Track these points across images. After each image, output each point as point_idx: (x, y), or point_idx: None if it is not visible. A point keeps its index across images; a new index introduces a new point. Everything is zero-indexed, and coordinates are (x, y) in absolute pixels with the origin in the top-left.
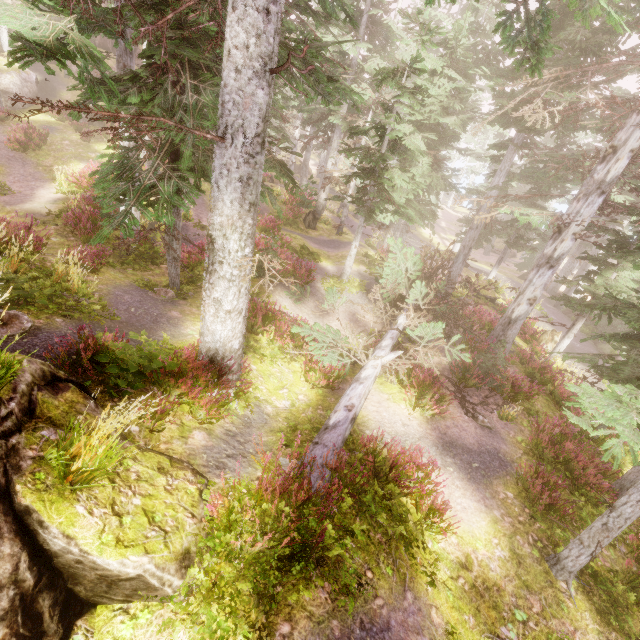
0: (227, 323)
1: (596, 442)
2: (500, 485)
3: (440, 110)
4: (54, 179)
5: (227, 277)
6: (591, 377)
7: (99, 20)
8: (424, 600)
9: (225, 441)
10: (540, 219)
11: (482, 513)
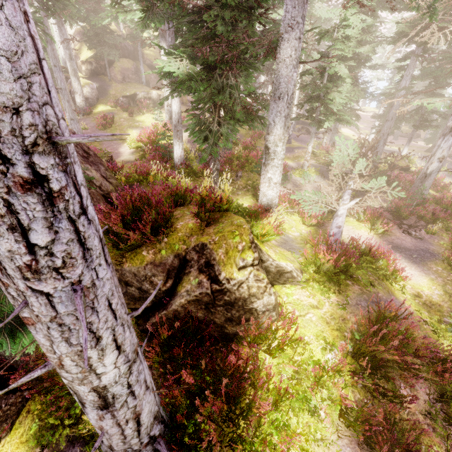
0: (274, 189)
1: None
2: (432, 264)
3: (355, 44)
4: (124, 142)
5: (276, 165)
6: None
7: (193, 54)
8: (400, 300)
9: (283, 244)
10: (442, 104)
11: (423, 276)
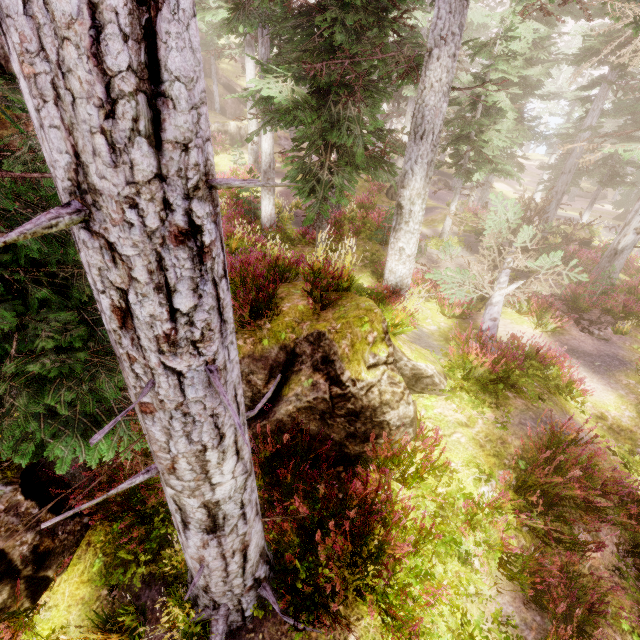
0: (406, 265)
1: None
2: (622, 376)
3: (522, 63)
4: None
5: (412, 231)
6: None
7: (300, 73)
8: (578, 422)
9: (417, 340)
10: None
11: (609, 392)
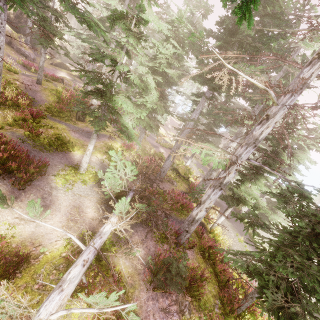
0: None
1: (239, 317)
2: None
3: (166, 64)
4: None
5: None
6: (231, 231)
7: None
8: None
9: None
10: (219, 160)
11: None
